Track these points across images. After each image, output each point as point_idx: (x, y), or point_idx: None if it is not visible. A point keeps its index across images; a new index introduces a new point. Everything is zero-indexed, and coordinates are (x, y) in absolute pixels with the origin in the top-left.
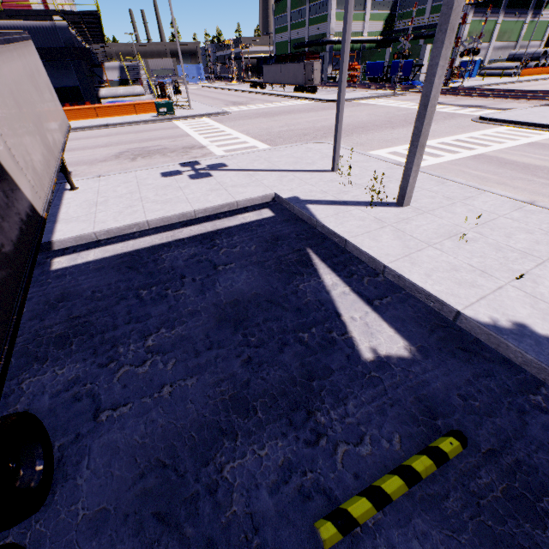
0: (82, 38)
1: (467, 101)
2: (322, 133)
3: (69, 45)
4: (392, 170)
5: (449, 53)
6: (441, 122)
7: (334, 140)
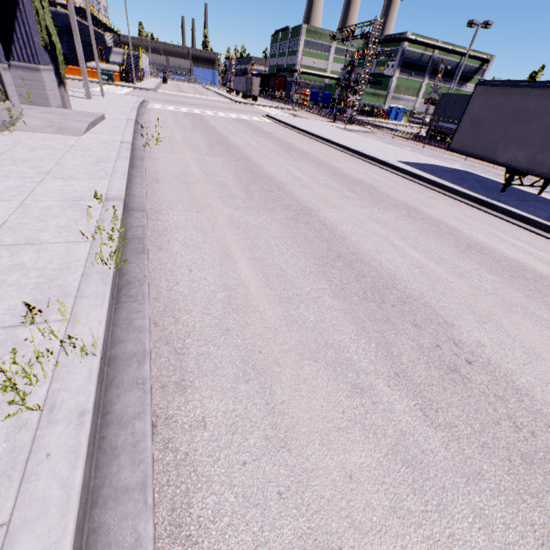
0: (97, 26)
1: (314, 118)
2: (165, 101)
3: (66, 26)
4: (127, 101)
5: (79, 39)
6: (246, 113)
7: (99, 80)
